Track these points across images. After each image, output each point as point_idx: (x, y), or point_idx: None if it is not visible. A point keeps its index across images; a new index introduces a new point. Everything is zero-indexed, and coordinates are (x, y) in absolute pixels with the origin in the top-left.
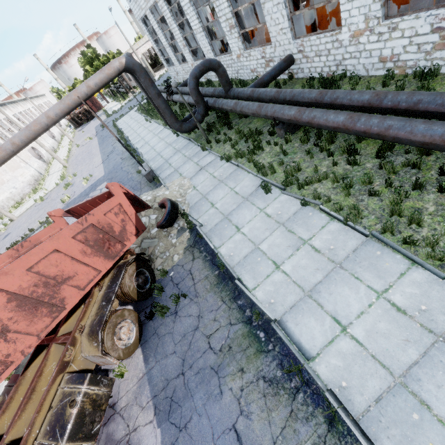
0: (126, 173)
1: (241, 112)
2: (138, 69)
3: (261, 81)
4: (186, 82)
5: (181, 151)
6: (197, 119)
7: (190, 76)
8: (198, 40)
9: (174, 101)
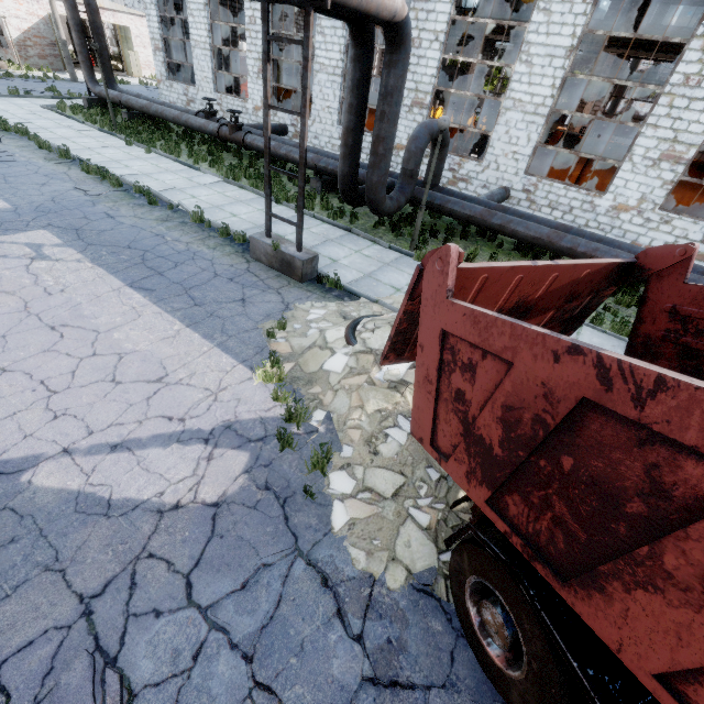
0: (150, 233)
1: (500, 228)
2: (408, 48)
3: (492, 199)
4: (258, 128)
5: (345, 244)
6: (400, 201)
7: (425, 127)
8: (314, 82)
9: (249, 145)
